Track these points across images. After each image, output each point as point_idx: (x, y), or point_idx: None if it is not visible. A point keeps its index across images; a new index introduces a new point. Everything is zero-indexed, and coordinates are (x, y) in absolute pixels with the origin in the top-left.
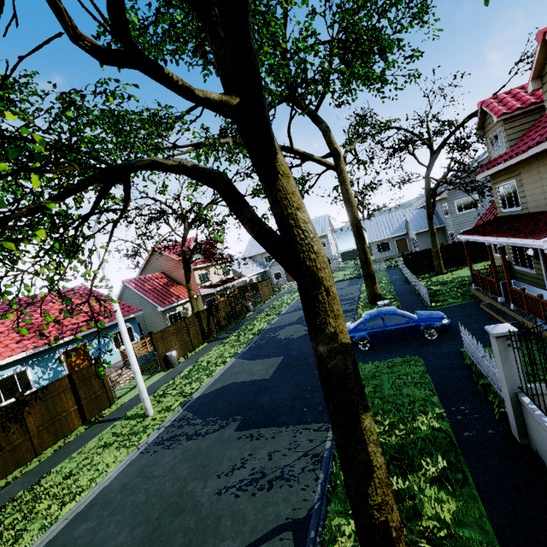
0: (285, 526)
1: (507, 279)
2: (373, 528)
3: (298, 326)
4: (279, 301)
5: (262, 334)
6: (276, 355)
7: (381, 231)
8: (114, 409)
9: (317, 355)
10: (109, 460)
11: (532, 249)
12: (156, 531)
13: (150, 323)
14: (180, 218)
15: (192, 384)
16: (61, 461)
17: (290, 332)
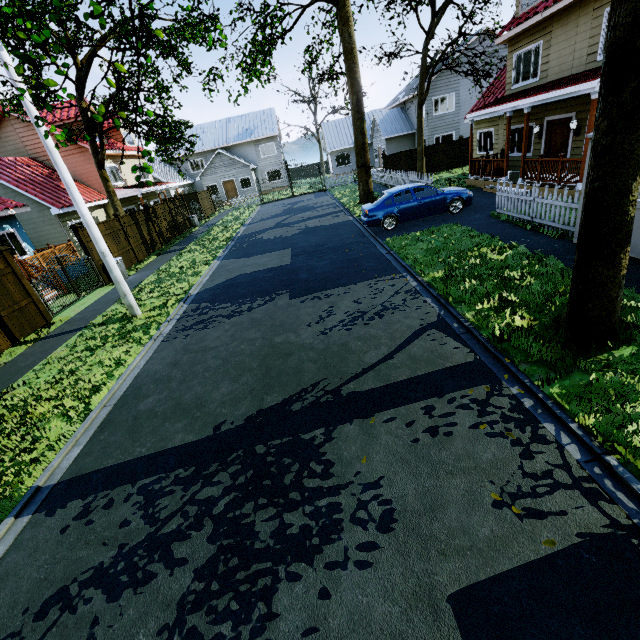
0: (425, 329)
1: (524, 151)
2: (624, 225)
3: (283, 228)
4: (231, 216)
5: (237, 240)
6: (279, 249)
7: (342, 138)
8: (60, 325)
9: (638, 16)
10: (117, 355)
11: (539, 126)
12: (271, 371)
13: (39, 236)
14: (63, 44)
15: (176, 285)
16: (20, 377)
17: (277, 234)
